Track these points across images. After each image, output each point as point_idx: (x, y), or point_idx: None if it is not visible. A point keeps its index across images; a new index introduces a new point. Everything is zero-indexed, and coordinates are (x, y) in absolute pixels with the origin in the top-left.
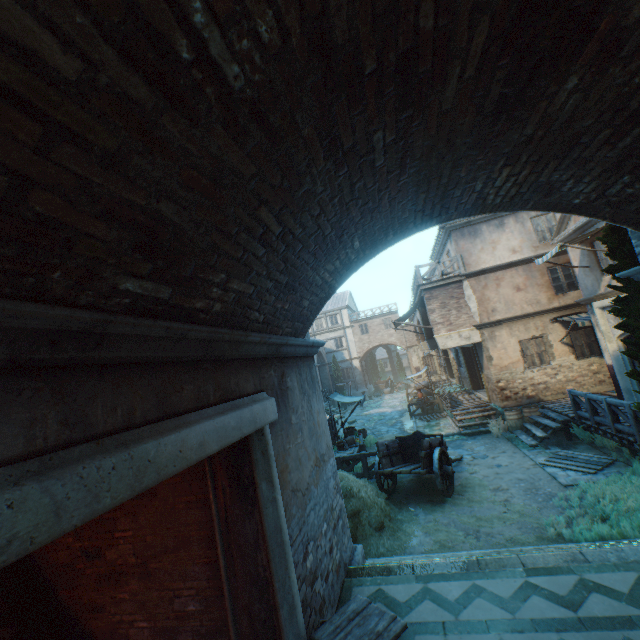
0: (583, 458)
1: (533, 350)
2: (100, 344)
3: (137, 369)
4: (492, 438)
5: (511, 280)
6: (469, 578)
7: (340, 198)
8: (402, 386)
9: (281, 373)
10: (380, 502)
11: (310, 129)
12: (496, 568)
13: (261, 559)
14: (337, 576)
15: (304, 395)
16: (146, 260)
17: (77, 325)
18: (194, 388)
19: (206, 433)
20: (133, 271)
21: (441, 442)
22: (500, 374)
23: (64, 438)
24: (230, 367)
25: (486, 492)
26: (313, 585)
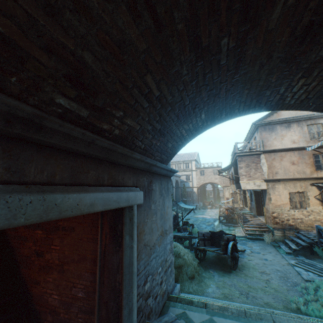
0: (319, 267)
1: (297, 199)
2: (39, 131)
3: (62, 153)
4: (264, 243)
5: (289, 158)
6: (238, 320)
7: (196, 82)
8: (217, 206)
9: (150, 180)
10: (194, 264)
11: (182, 26)
12: (256, 319)
13: (118, 278)
14: (162, 298)
15: (161, 196)
16: (73, 88)
17: (23, 113)
18: (96, 173)
19: (96, 199)
20: (64, 93)
21: (234, 239)
22: (274, 209)
23: (5, 178)
24: (120, 169)
25: (256, 272)
26: (147, 300)
